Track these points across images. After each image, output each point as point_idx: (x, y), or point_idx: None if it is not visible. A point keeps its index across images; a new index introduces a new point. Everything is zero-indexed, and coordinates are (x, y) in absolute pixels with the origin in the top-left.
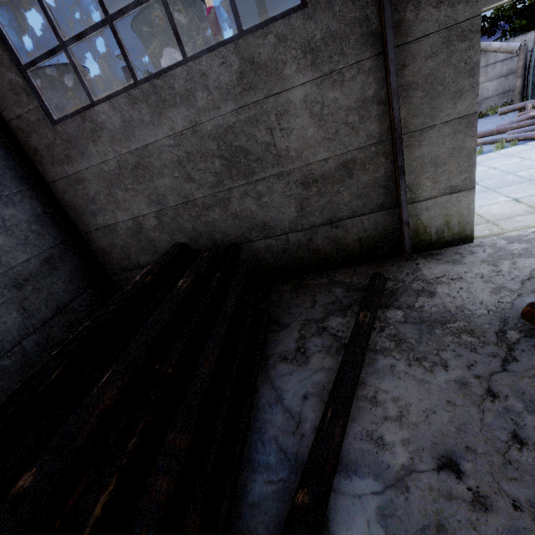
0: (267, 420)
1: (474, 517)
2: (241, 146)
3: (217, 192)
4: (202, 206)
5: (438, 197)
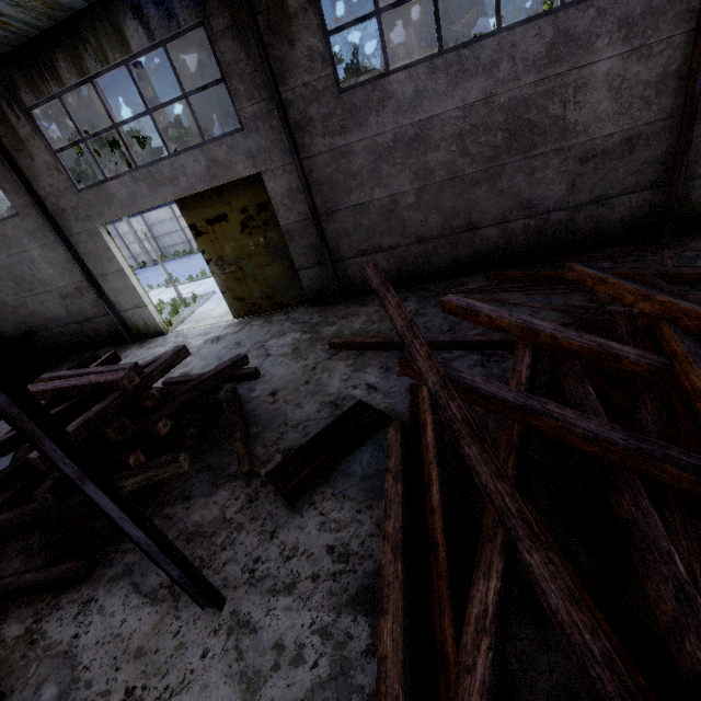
0: None
1: None
2: (19, 275)
3: (18, 299)
4: (14, 306)
5: (133, 309)
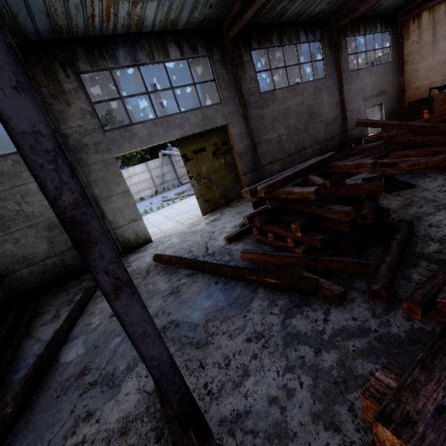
0: (29, 351)
1: (117, 322)
2: None
3: None
4: None
5: (128, 224)
